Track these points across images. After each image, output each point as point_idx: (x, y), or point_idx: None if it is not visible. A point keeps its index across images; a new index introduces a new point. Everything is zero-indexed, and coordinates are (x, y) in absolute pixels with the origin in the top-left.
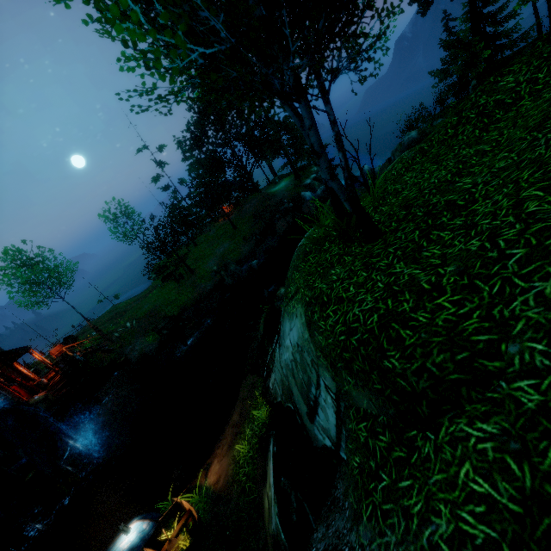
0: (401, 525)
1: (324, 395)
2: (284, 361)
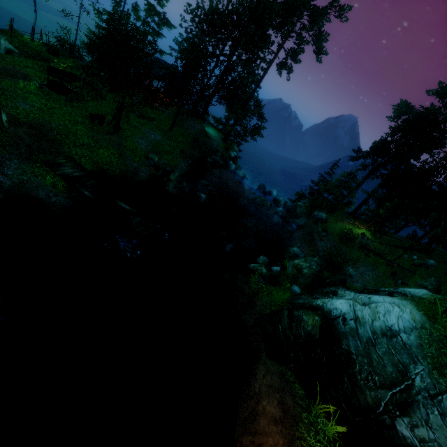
0: None
1: None
2: None
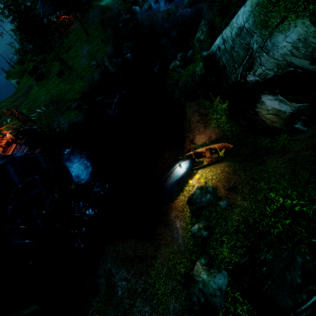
0: None
1: None
2: (280, 54)
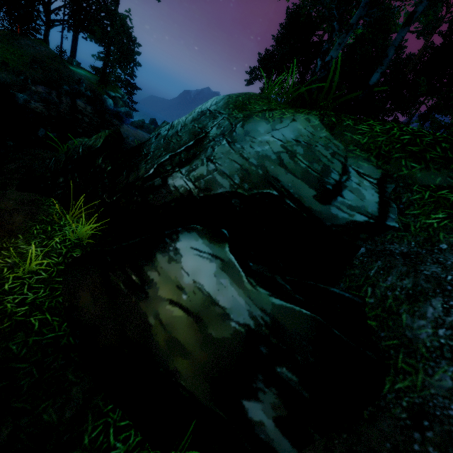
0: None
1: (357, 180)
2: (255, 152)
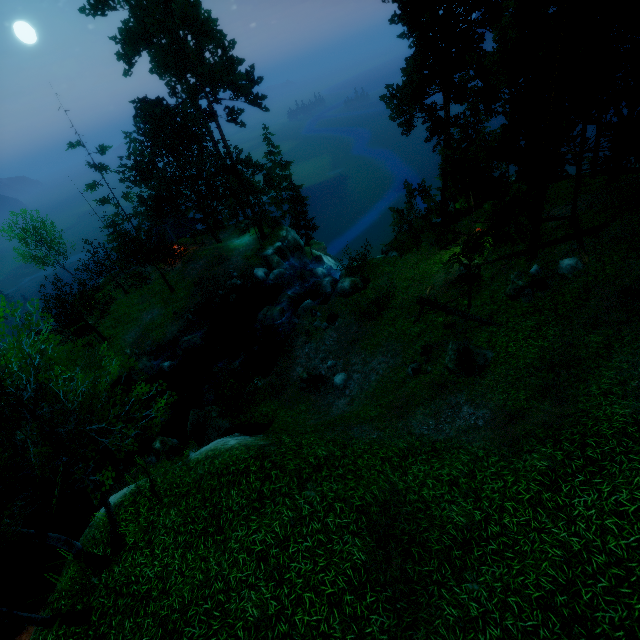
0: None
1: None
2: None
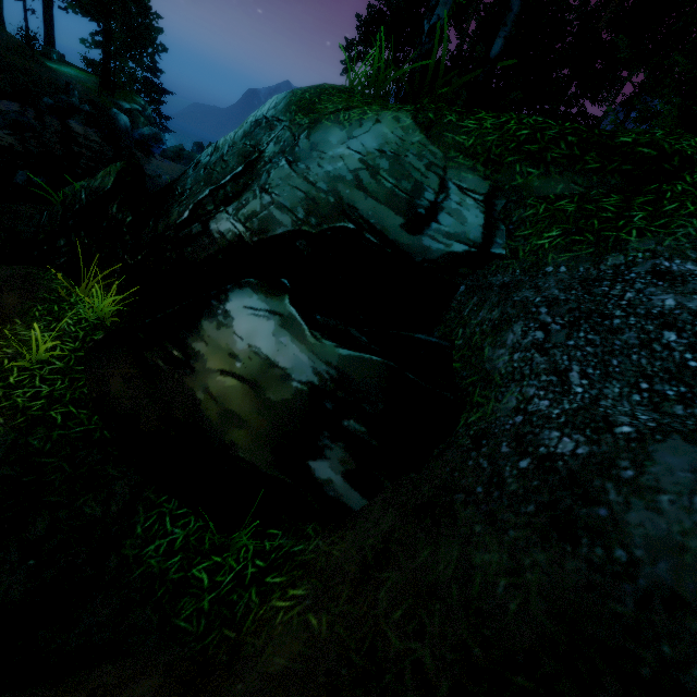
0: (692, 221)
1: (458, 198)
2: (324, 173)
